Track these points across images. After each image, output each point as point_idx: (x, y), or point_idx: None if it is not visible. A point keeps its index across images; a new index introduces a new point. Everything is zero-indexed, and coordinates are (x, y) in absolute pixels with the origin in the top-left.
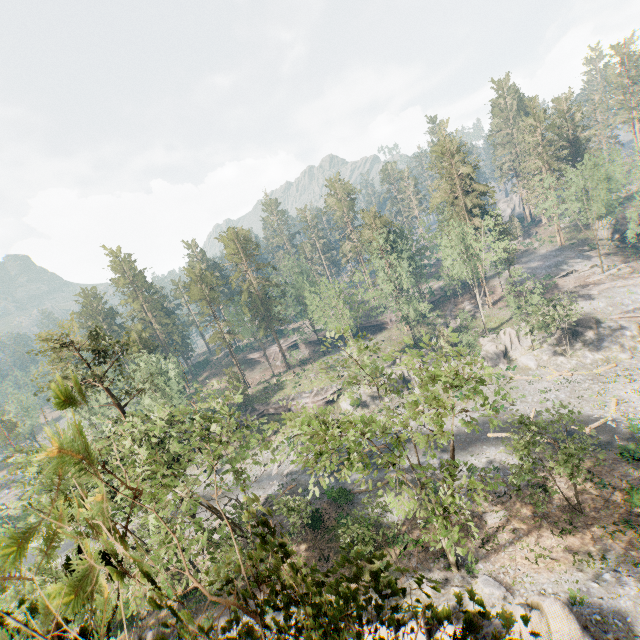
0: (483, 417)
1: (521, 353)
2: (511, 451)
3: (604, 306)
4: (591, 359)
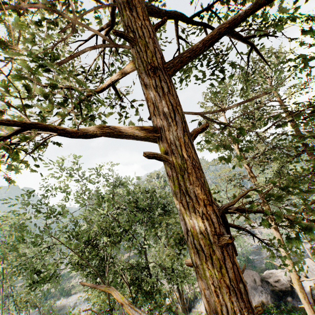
0: None
1: None
2: None
3: None
4: None
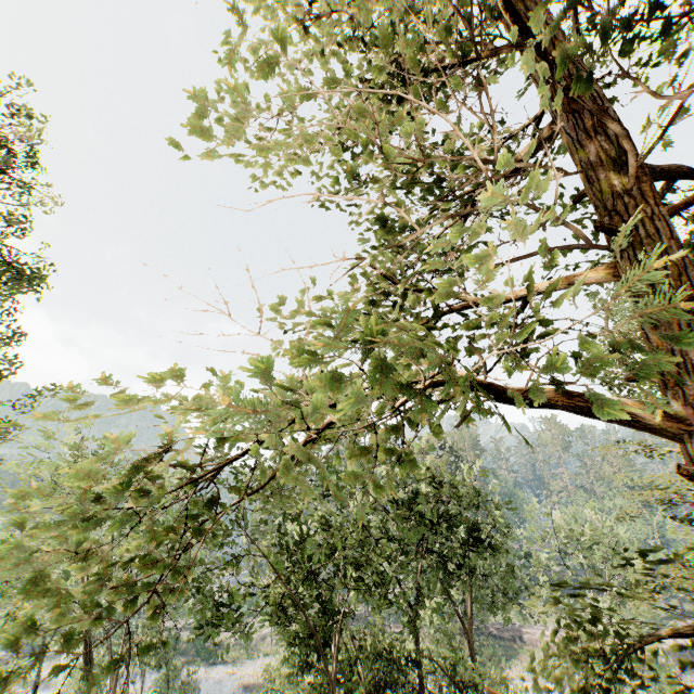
0: None
1: None
2: None
3: None
4: None
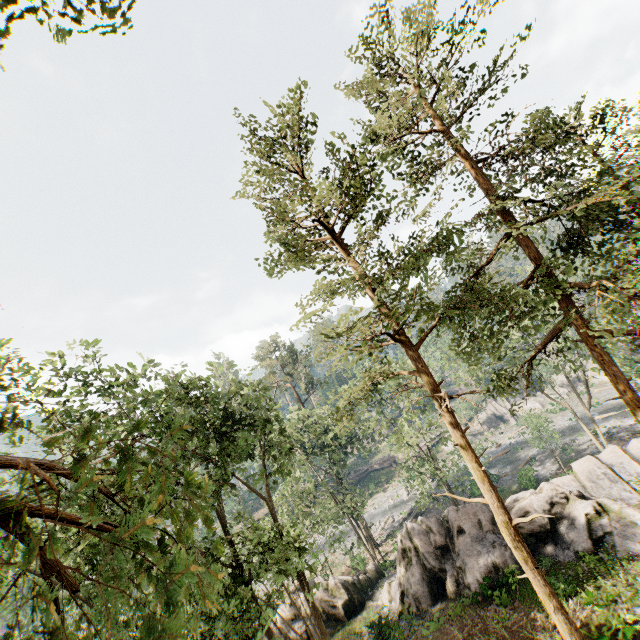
0: (584, 414)
1: (592, 374)
2: (621, 418)
3: None
4: None
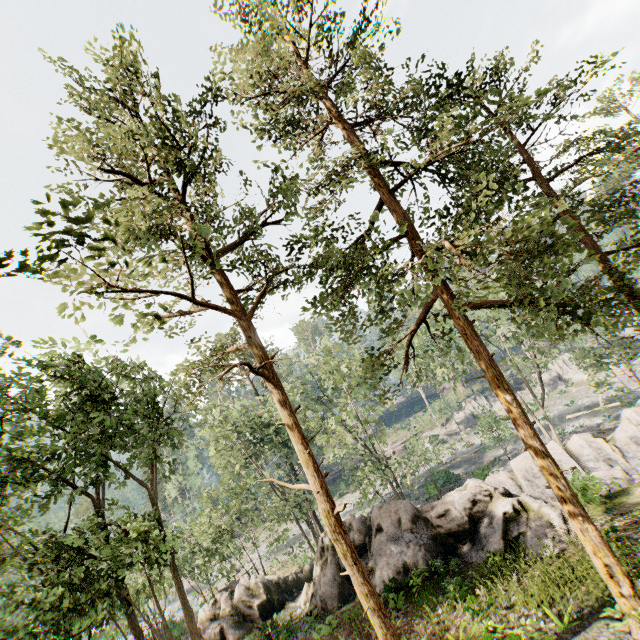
0: (558, 413)
1: (573, 373)
2: (591, 417)
3: (629, 331)
4: (635, 361)
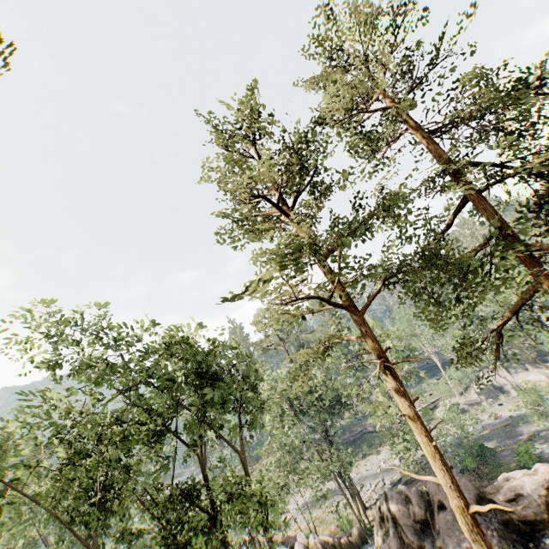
0: None
1: None
2: None
3: None
4: None
